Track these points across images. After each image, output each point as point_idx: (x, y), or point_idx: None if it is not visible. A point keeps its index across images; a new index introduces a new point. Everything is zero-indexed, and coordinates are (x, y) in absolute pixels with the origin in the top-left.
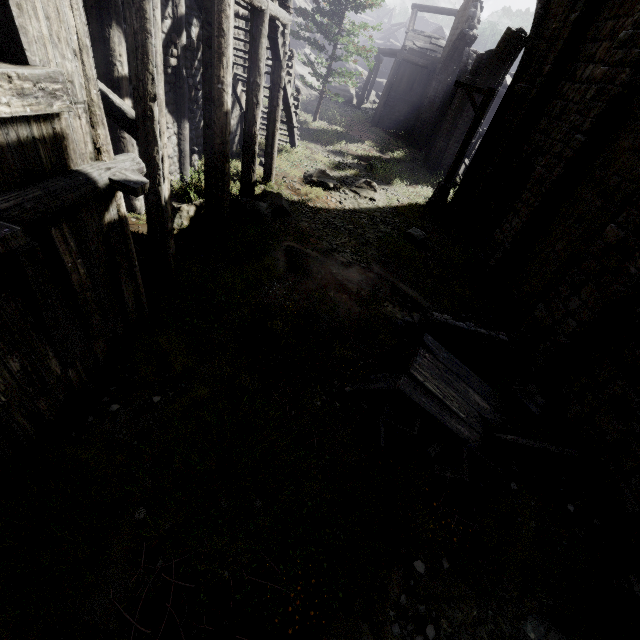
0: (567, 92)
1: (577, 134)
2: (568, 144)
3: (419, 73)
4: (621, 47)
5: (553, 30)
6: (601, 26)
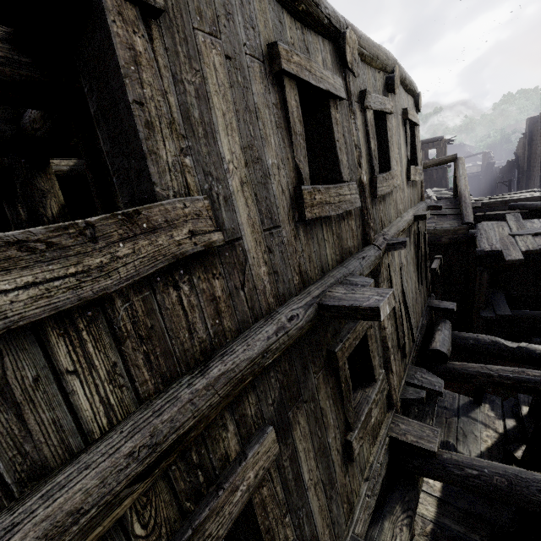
0: (534, 174)
1: (537, 184)
2: (537, 186)
3: (472, 179)
4: (536, 167)
5: (522, 162)
6: (534, 160)
